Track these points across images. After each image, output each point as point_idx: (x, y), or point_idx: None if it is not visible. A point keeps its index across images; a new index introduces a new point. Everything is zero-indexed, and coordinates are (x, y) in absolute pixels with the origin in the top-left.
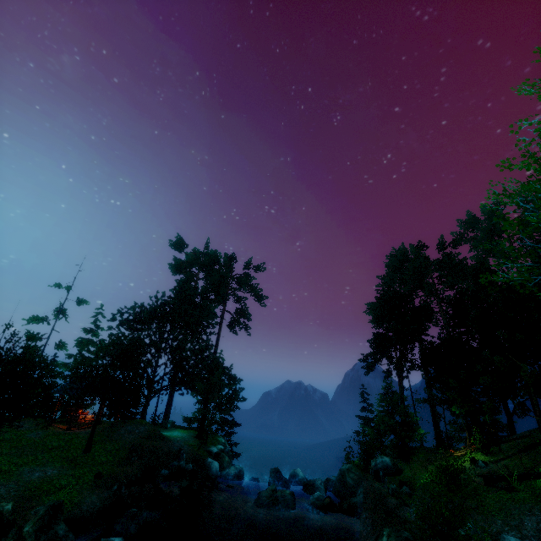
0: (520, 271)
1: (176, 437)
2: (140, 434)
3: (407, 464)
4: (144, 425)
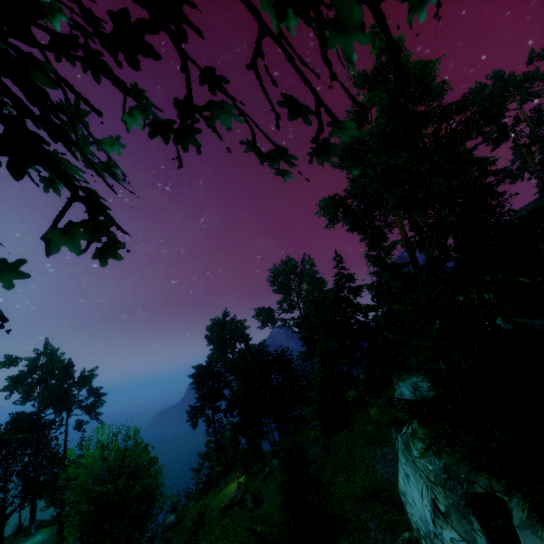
0: (301, 314)
1: None
2: None
3: (216, 490)
4: None
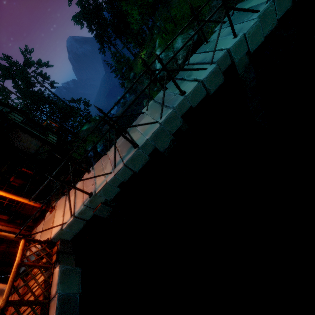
0: None
1: (87, 127)
2: (86, 131)
3: (134, 71)
4: (82, 131)
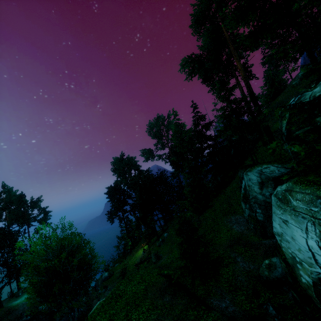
0: (169, 150)
1: (23, 302)
2: None
3: (130, 255)
4: None
